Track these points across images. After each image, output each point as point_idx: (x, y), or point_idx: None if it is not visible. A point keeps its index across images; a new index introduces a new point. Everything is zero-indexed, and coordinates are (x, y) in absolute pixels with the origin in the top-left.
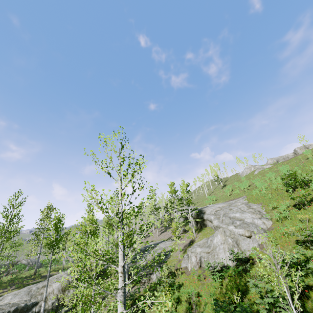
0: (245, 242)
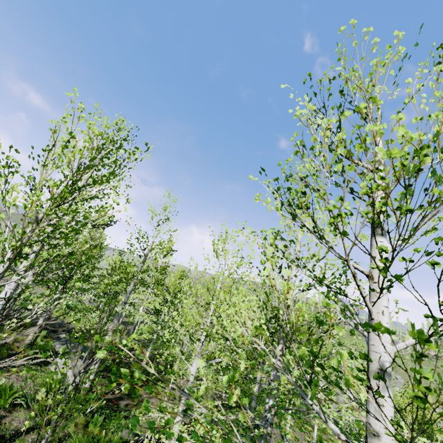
0: None
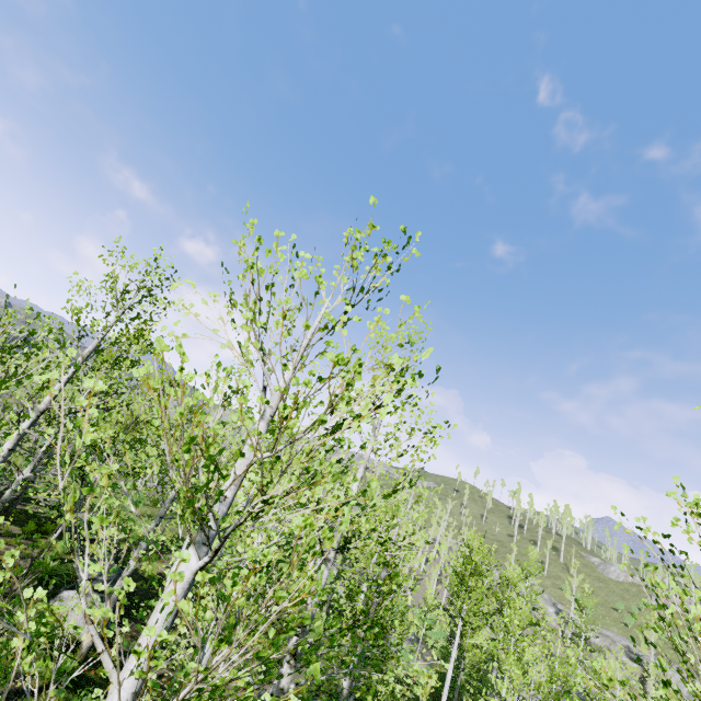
0: None
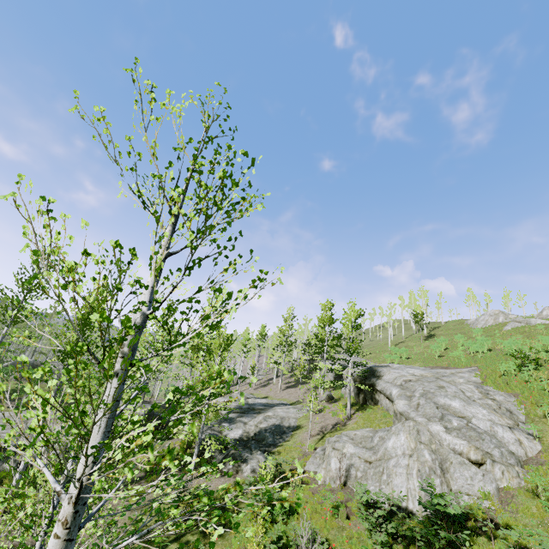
0: (463, 471)
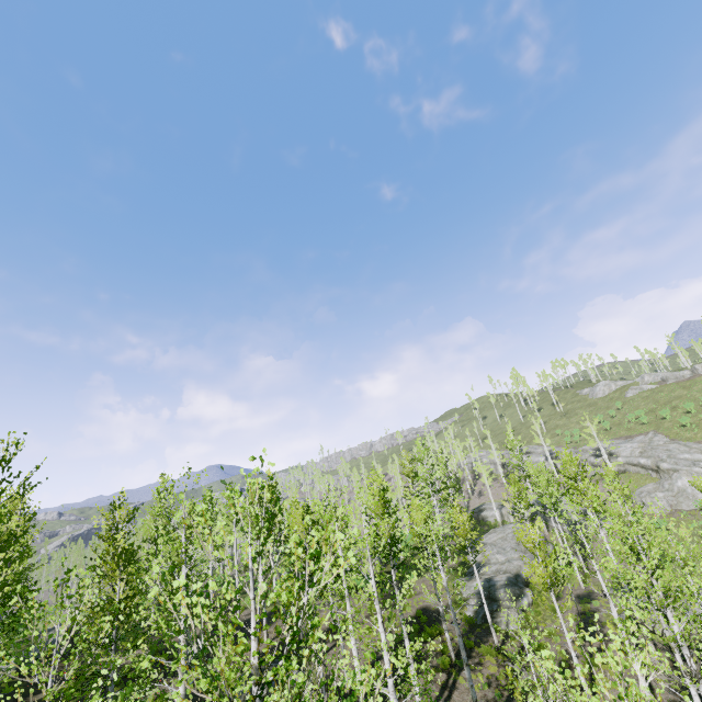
0: None
